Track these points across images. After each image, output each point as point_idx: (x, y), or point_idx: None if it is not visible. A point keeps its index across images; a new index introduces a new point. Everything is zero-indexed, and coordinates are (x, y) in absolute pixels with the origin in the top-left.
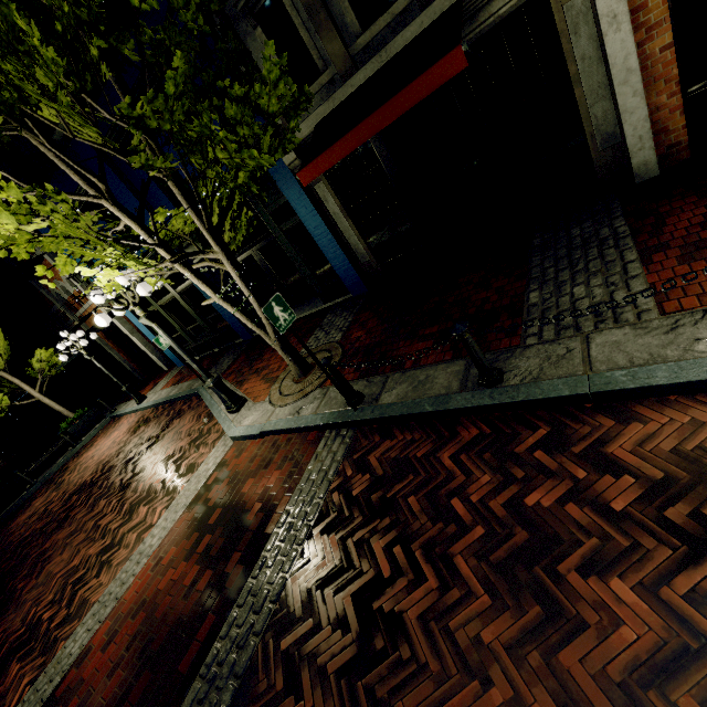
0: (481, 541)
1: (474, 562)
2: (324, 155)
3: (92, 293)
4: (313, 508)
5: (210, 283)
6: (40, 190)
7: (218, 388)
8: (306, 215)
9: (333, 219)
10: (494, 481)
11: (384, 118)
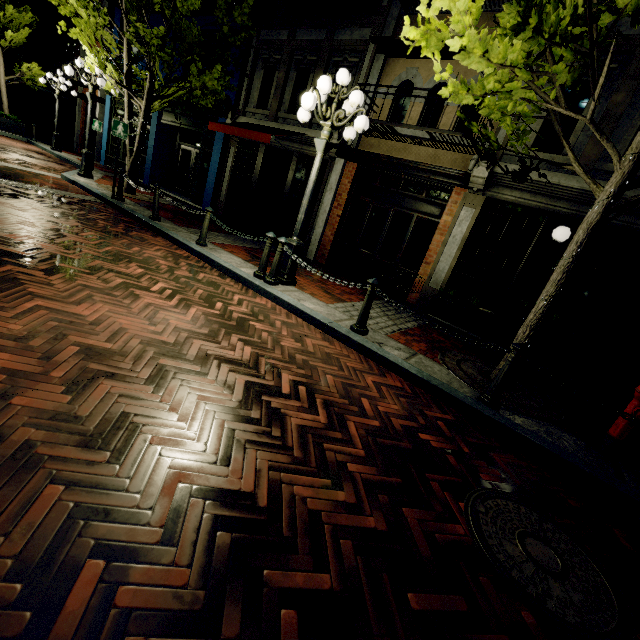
0: (71, 213)
1: (61, 211)
2: (221, 125)
3: (79, 58)
4: (46, 191)
5: (131, 113)
6: (100, 6)
7: (86, 157)
8: (216, 152)
9: (226, 167)
10: (102, 218)
11: (243, 134)
